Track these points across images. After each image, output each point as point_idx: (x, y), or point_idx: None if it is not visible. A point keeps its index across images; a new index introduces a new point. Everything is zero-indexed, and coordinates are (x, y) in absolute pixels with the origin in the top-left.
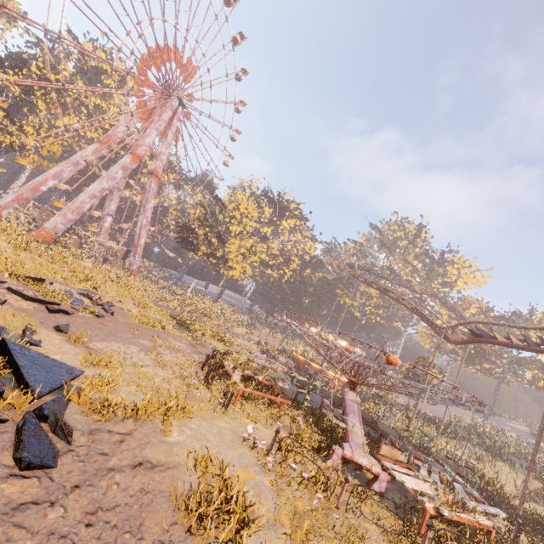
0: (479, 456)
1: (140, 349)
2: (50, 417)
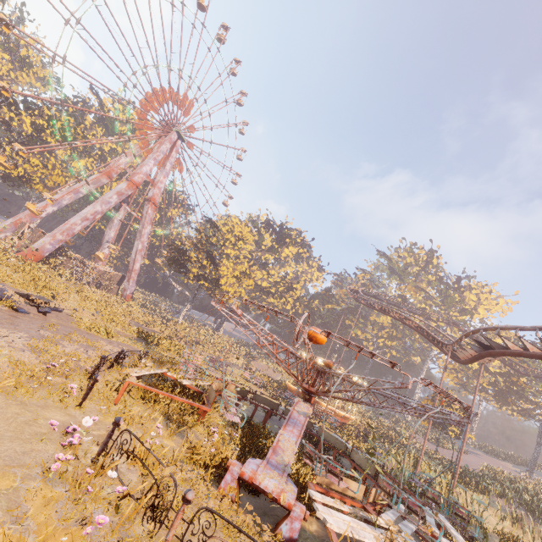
0: (517, 518)
1: (29, 336)
2: None
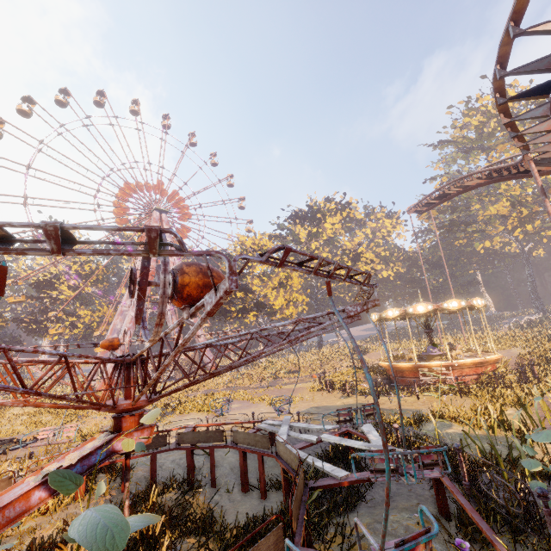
0: None
1: None
2: None
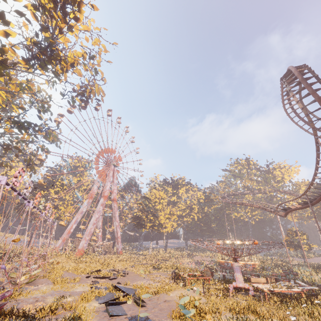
0: None
1: (147, 280)
2: (138, 299)
